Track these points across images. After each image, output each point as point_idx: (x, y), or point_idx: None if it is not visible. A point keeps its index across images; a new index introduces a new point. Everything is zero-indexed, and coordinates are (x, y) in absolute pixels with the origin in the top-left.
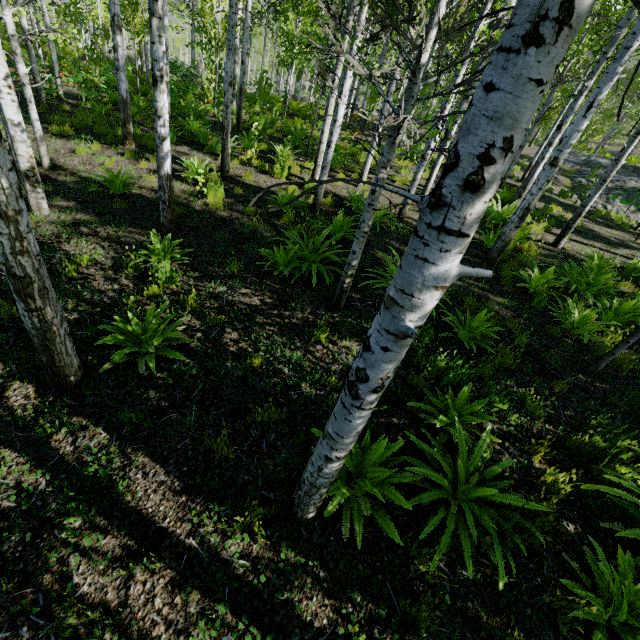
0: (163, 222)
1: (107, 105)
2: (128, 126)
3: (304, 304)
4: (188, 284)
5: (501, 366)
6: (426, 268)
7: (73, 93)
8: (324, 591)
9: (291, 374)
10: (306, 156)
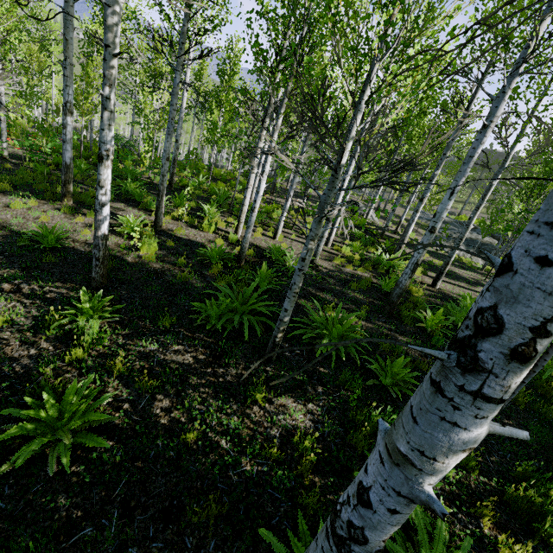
0: (94, 277)
1: (50, 166)
2: (68, 186)
3: (237, 358)
4: (117, 343)
5: None
6: (455, 432)
7: (17, 154)
8: None
9: (229, 447)
10: (229, 213)
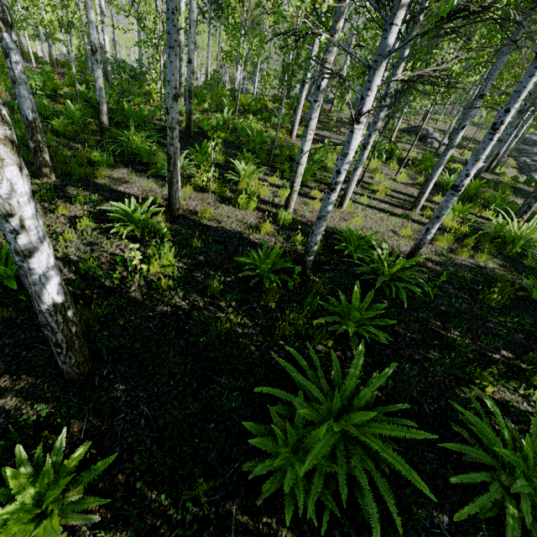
0: (63, 366)
1: None
2: (41, 155)
3: None
4: None
5: None
6: None
7: None
8: None
9: None
10: (268, 166)
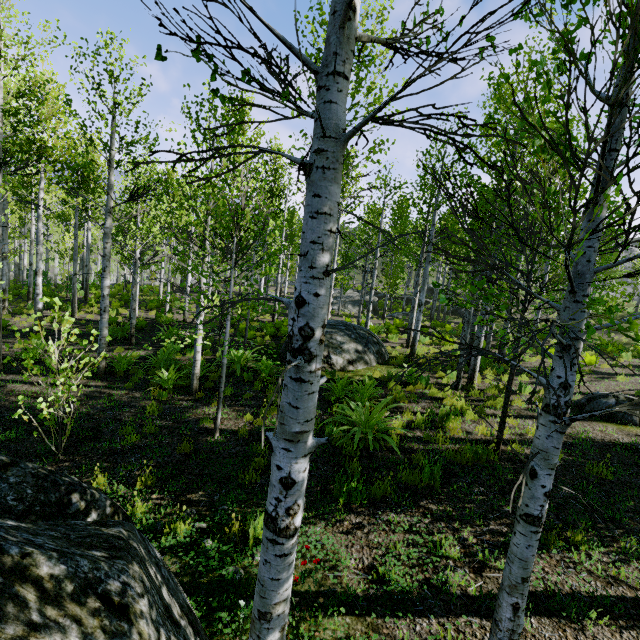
0: (36, 332)
1: None
2: (5, 302)
3: (115, 346)
4: None
5: (205, 349)
6: (103, 284)
7: None
8: (105, 382)
9: None
10: None
